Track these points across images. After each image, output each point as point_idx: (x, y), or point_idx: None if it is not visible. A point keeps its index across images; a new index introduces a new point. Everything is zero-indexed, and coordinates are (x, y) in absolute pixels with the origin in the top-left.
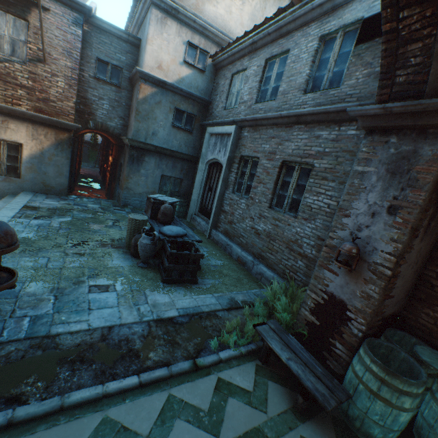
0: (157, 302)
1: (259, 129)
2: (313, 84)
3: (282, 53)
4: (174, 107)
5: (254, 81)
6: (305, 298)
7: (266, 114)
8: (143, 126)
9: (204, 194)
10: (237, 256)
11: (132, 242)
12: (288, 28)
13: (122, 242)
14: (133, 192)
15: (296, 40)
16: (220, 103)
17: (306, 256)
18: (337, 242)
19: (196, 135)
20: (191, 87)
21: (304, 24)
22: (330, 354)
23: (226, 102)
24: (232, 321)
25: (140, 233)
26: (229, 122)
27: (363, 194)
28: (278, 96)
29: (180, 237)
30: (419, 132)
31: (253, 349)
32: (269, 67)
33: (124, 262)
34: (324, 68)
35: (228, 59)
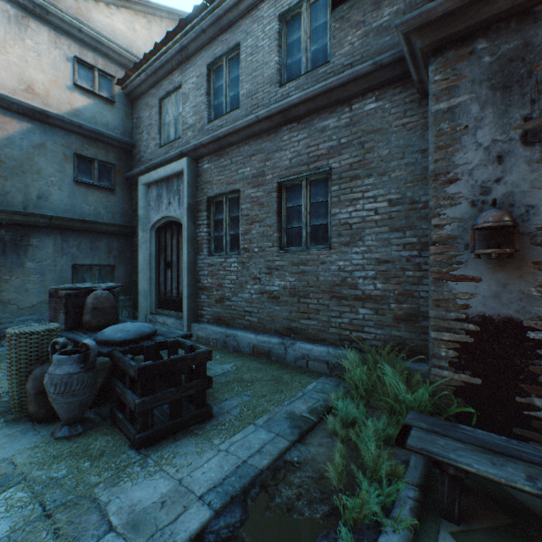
0: (139, 511)
1: (226, 152)
2: (289, 74)
3: (231, 49)
4: (73, 152)
5: (199, 95)
6: (432, 348)
7: (234, 124)
8: (15, 186)
9: (160, 276)
10: (252, 347)
11: (27, 389)
12: (230, 17)
13: (2, 402)
14: (16, 307)
15: (246, 29)
16: (151, 141)
17: (369, 296)
18: (452, 229)
19: (122, 194)
20: (96, 124)
21: (251, 8)
22: (530, 427)
23: (160, 138)
24: (335, 458)
25: (47, 361)
26: (175, 157)
27: (467, 137)
28: (242, 102)
29: (146, 340)
30: (519, 18)
31: (416, 499)
32: (215, 74)
33: (11, 445)
34: (296, 52)
35: (148, 80)
